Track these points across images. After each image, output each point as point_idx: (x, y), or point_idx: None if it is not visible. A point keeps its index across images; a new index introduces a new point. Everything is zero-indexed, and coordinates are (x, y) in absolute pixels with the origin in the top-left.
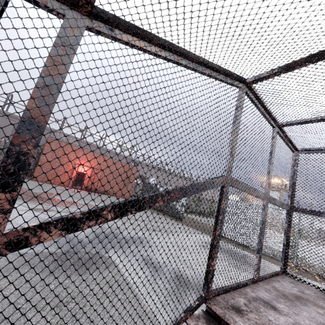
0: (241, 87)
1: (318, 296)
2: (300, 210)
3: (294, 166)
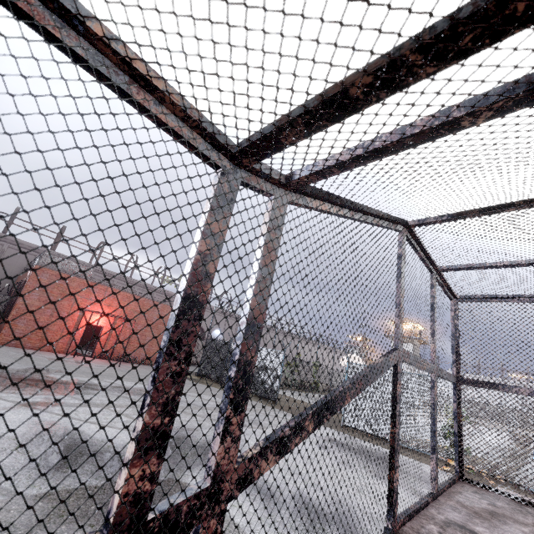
0: (402, 230)
1: (514, 509)
2: (471, 382)
3: (454, 319)
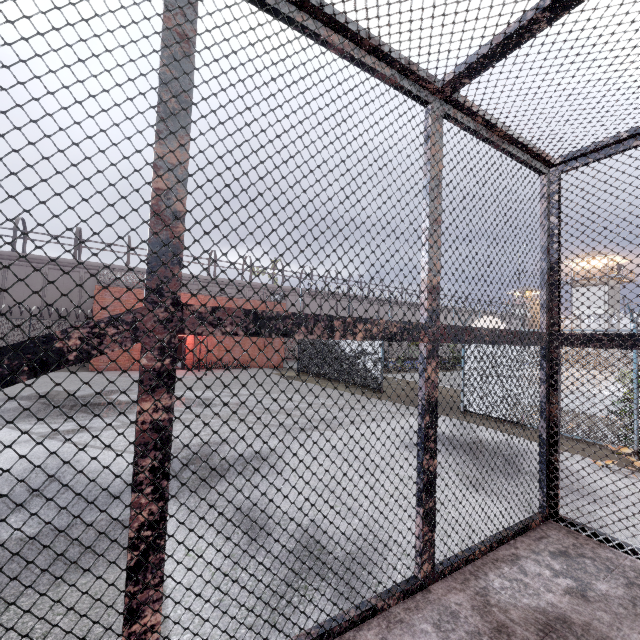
0: None
1: (636, 601)
2: (578, 340)
3: (549, 215)
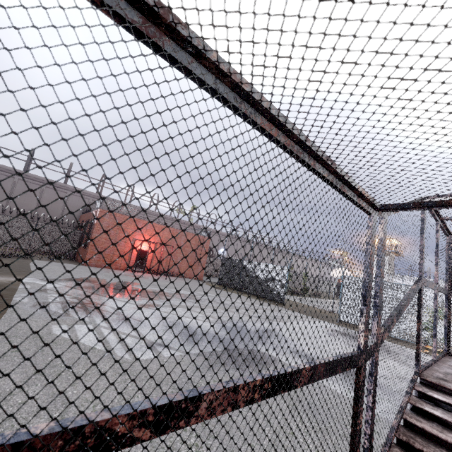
0: None
1: None
2: None
3: (448, 250)
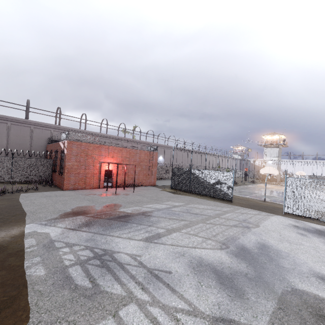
0: None
1: None
2: None
3: None
